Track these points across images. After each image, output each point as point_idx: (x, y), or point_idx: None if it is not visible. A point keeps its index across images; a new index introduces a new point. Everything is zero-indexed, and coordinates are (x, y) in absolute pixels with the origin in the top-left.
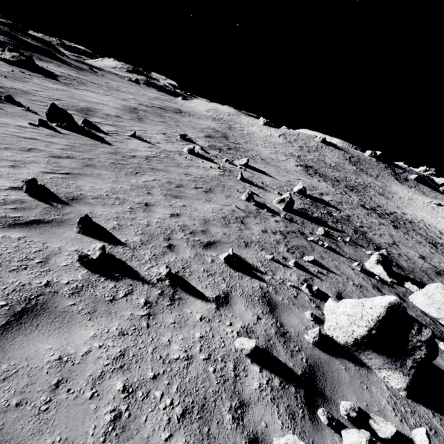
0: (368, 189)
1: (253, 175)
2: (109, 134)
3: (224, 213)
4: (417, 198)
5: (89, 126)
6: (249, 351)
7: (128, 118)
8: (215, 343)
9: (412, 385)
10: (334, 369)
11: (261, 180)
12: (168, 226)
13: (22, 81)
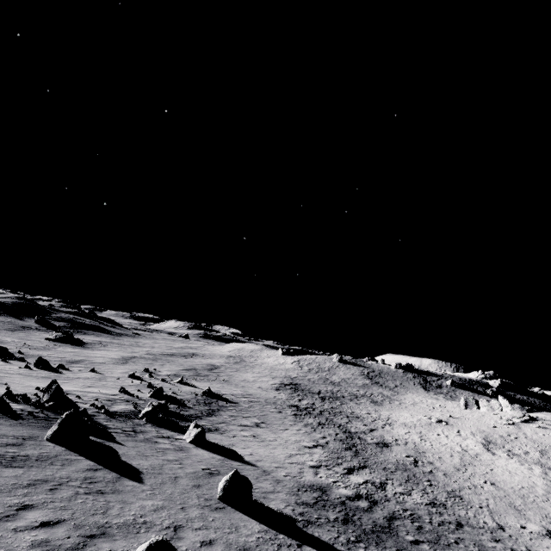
0: (361, 398)
1: (175, 386)
2: (73, 370)
3: (80, 390)
4: (426, 401)
5: (61, 368)
6: (6, 388)
7: (111, 363)
8: (1, 389)
9: (48, 400)
10: (29, 397)
11: (177, 388)
12: (31, 386)
13: (46, 350)
